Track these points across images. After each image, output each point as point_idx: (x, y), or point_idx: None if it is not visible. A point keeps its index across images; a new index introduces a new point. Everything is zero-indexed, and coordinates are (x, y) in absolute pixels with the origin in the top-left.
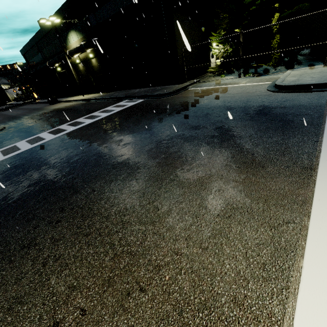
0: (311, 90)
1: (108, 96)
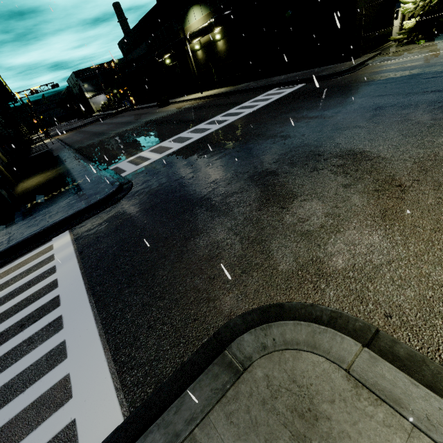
0: None
1: (244, 88)
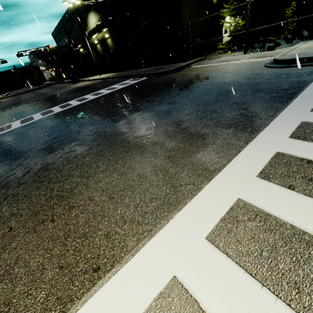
0: (308, 64)
1: (118, 75)
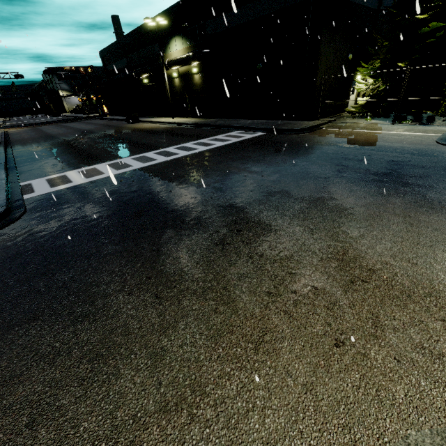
0: None
1: (211, 123)
